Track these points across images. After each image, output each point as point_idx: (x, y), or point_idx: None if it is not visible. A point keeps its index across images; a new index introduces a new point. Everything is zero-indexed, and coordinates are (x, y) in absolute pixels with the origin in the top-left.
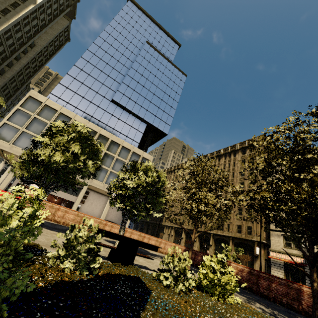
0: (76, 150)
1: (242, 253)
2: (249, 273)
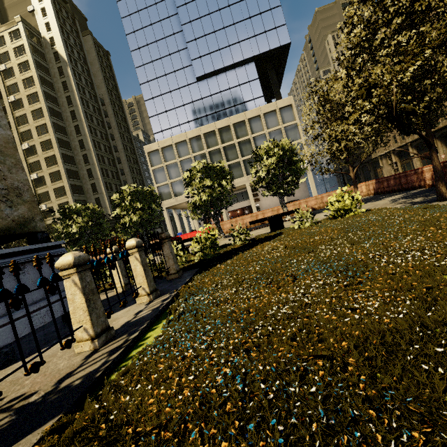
0: (209, 184)
1: None
2: (443, 167)
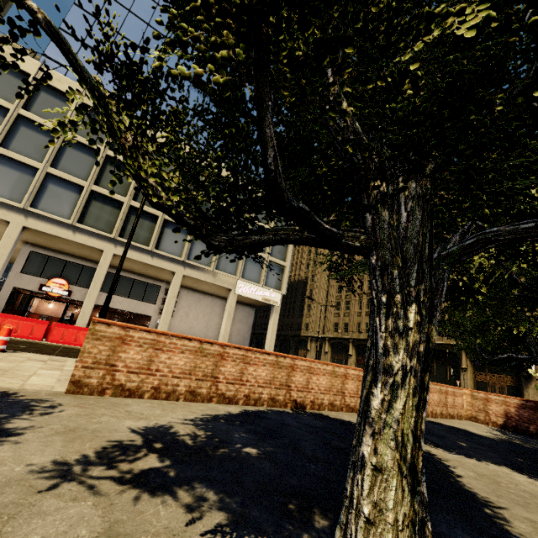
0: None
1: (490, 372)
2: None
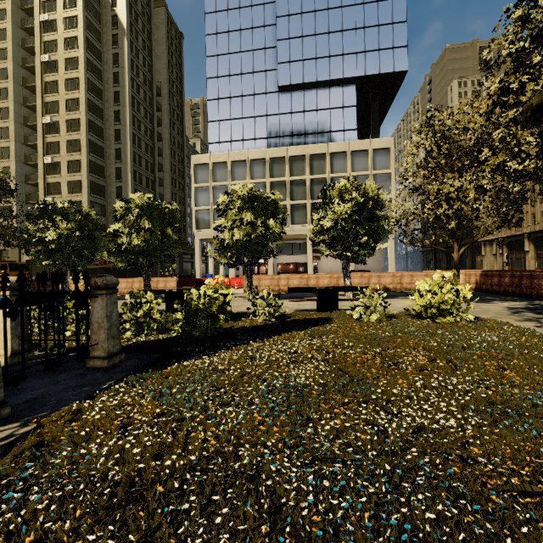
0: (249, 218)
1: None
2: None
